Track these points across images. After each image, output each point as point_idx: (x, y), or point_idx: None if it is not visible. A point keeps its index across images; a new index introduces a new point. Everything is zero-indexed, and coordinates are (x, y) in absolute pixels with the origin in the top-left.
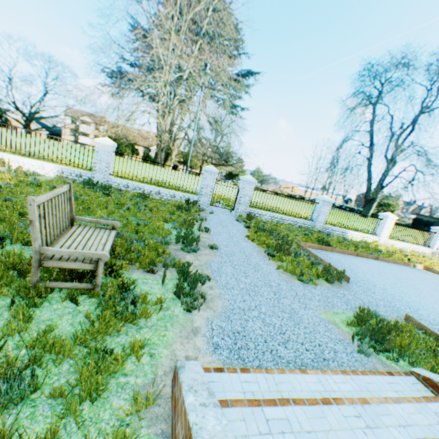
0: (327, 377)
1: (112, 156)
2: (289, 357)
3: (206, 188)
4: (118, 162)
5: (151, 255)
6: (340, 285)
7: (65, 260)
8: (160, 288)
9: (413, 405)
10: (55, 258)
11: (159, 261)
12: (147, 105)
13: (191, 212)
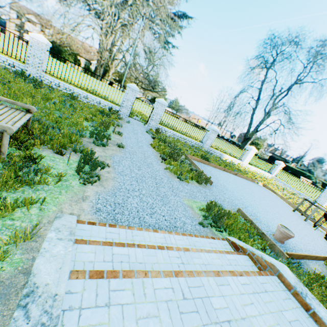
0: (171, 236)
1: (45, 54)
2: (152, 222)
3: (127, 102)
4: (57, 65)
5: (63, 141)
6: (205, 186)
7: None
8: (64, 166)
9: (217, 255)
10: None
11: (70, 147)
12: (90, 19)
13: (110, 118)
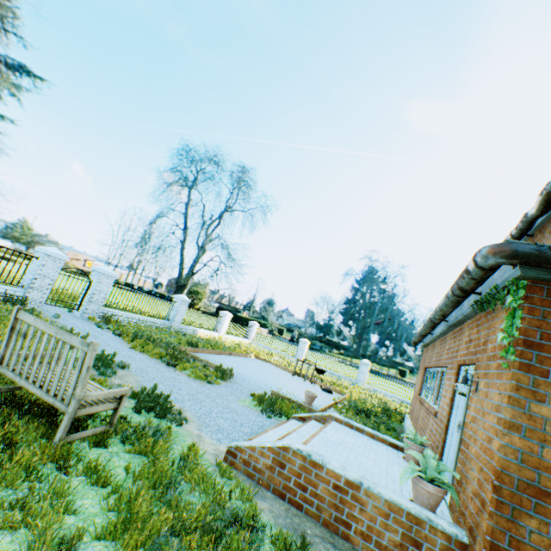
0: (275, 430)
1: None
2: (250, 431)
3: (44, 279)
4: None
5: None
6: (230, 380)
7: (97, 404)
8: (139, 416)
9: (305, 426)
10: (88, 404)
11: None
12: None
13: None
